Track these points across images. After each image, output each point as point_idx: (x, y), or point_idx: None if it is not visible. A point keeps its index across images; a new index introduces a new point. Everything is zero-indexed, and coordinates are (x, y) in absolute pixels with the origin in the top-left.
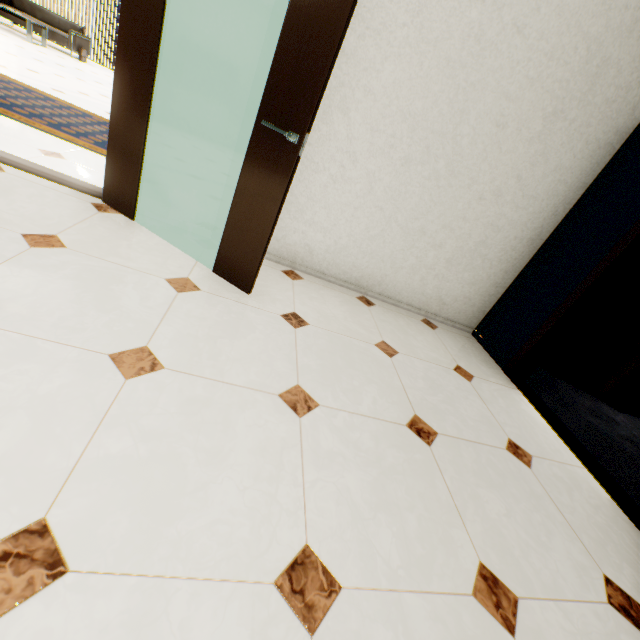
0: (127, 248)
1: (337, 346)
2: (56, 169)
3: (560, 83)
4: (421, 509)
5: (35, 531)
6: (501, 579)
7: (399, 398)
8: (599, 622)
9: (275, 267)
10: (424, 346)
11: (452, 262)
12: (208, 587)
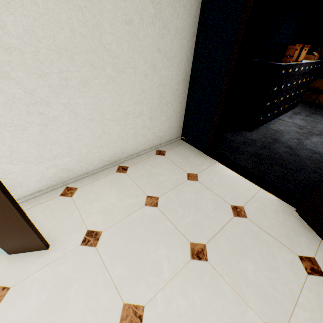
0: None
1: (127, 233)
2: None
3: None
4: (228, 322)
5: None
6: (277, 322)
7: (177, 239)
8: (312, 293)
9: (54, 196)
10: (167, 176)
11: (152, 117)
12: None
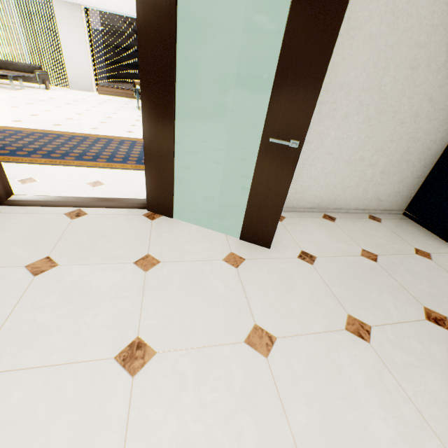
0: (186, 244)
1: (343, 268)
2: (107, 196)
3: None
4: None
5: None
6: None
7: (405, 296)
8: None
9: None
10: (386, 241)
11: (384, 172)
12: None
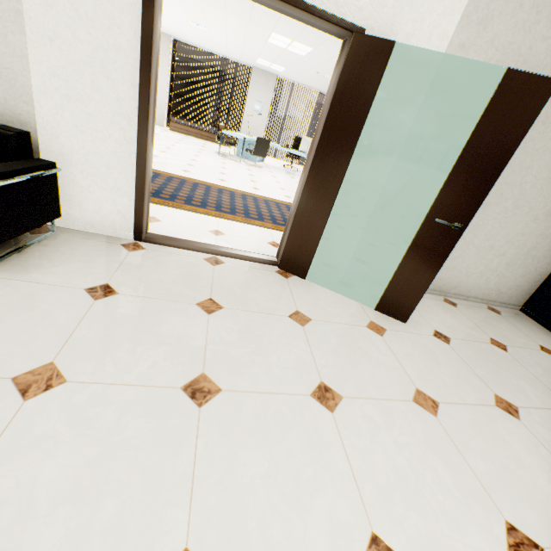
0: (327, 306)
1: (478, 352)
2: (233, 247)
3: None
4: None
5: (510, 528)
6: None
7: (541, 387)
8: None
9: None
10: (510, 334)
11: (509, 264)
12: None
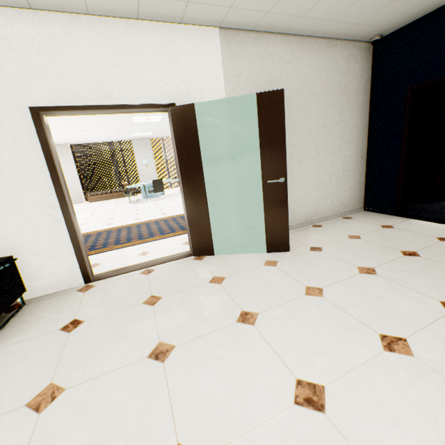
0: (234, 265)
1: (341, 247)
2: (158, 257)
3: (336, 100)
4: None
5: (383, 337)
6: None
7: (387, 249)
8: None
9: None
10: (360, 227)
11: (338, 186)
12: (437, 322)
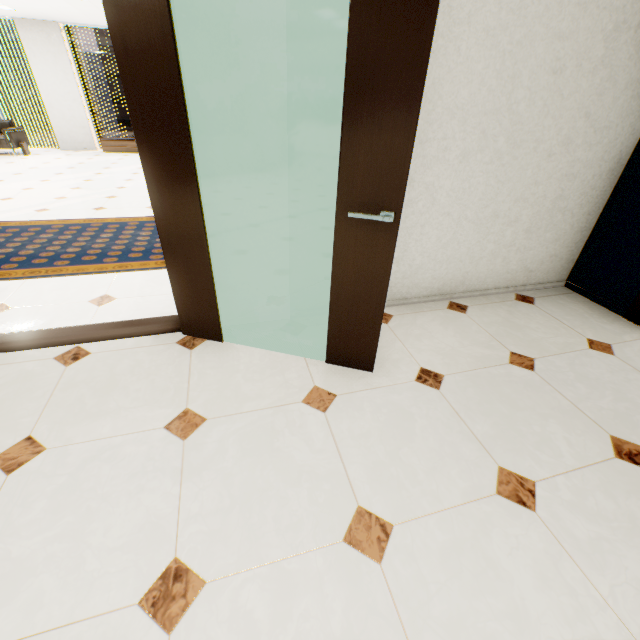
0: (245, 383)
1: (485, 388)
2: (120, 318)
3: None
4: None
5: None
6: None
7: (582, 423)
8: None
9: None
10: (544, 334)
11: (531, 230)
12: None
